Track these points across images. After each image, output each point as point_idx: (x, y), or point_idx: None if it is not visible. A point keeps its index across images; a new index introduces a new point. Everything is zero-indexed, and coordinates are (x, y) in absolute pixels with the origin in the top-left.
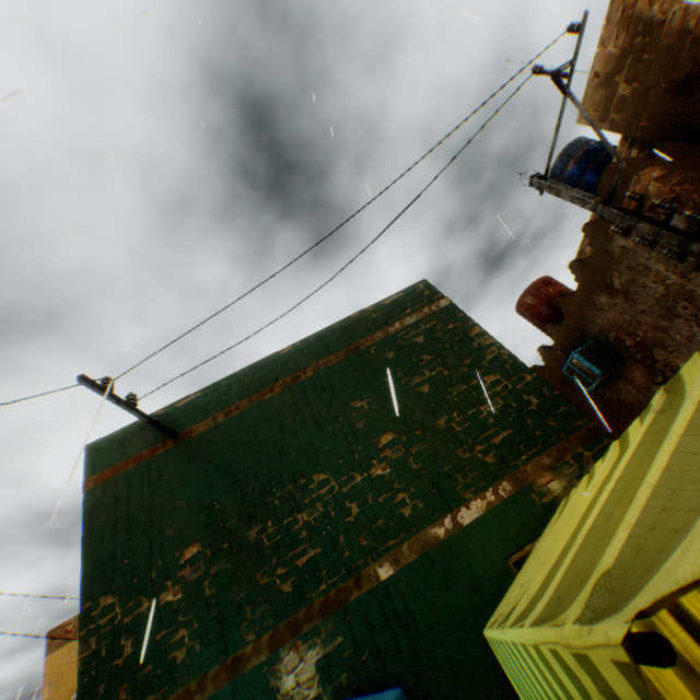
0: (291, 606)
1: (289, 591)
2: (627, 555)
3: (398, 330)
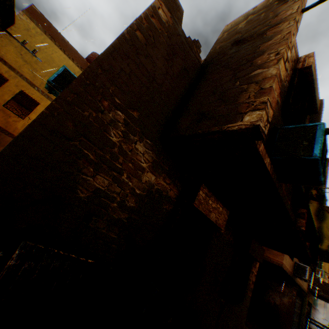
0: None
1: None
2: None
3: None
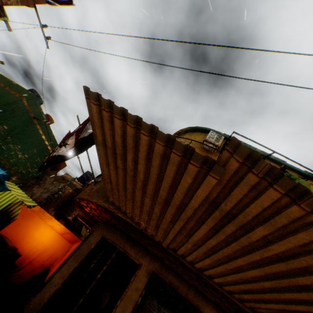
0: None
1: None
2: (23, 199)
3: None
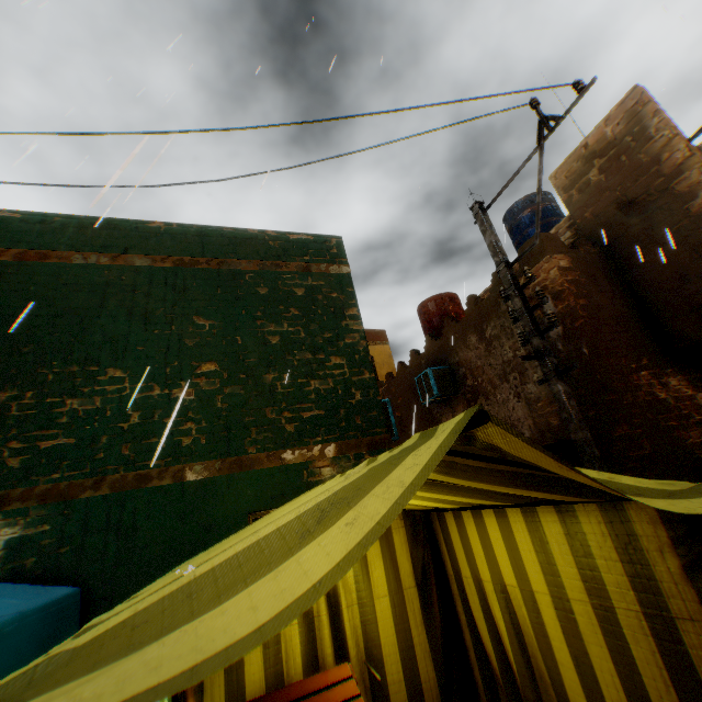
0: (10, 482)
1: (16, 467)
2: (98, 641)
3: (285, 271)
